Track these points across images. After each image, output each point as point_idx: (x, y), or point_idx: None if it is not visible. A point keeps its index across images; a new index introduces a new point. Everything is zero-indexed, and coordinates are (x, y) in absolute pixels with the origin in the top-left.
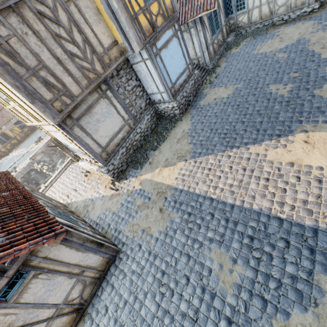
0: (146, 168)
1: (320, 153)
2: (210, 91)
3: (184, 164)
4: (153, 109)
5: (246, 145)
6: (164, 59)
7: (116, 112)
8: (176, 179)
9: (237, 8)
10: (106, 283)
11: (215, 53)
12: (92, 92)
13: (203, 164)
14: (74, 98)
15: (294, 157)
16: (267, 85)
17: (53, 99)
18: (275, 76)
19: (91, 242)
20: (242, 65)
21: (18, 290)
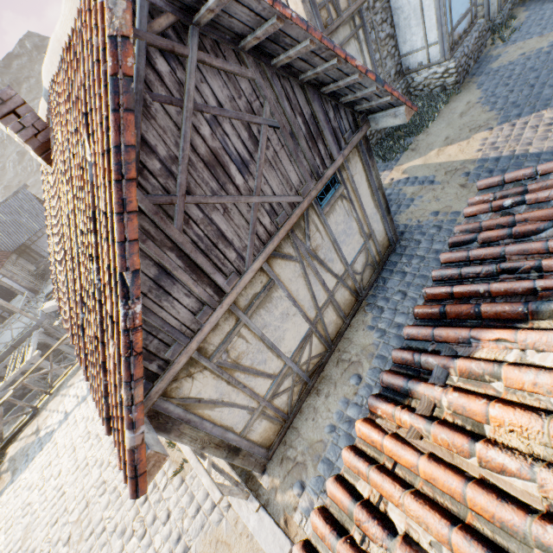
0: (407, 156)
1: None
2: (506, 50)
3: (488, 133)
4: (404, 82)
5: None
6: None
7: None
8: (479, 151)
9: None
10: (388, 273)
11: (505, 0)
12: (344, 24)
13: (531, 123)
14: (339, 13)
15: None
16: None
17: (322, 5)
18: None
19: (382, 195)
20: None
21: (330, 202)
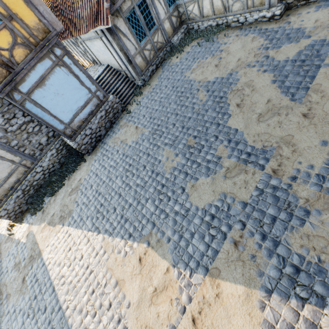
0: (38, 217)
1: (139, 283)
2: (124, 126)
3: (59, 230)
4: (59, 142)
5: (105, 233)
6: (41, 101)
7: None
8: (47, 246)
9: None
10: None
11: (148, 63)
12: None
13: (69, 238)
14: None
15: (122, 275)
16: (164, 146)
17: None
18: (177, 134)
19: None
20: (166, 93)
21: None
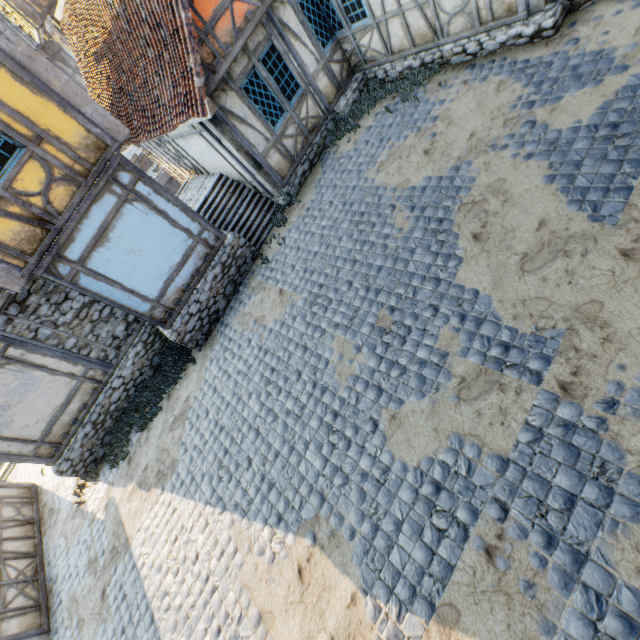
0: (122, 472)
1: (301, 623)
2: (258, 289)
3: (157, 499)
4: (147, 329)
5: (234, 510)
6: (105, 269)
7: (47, 373)
8: (138, 531)
9: (348, 15)
10: None
11: (294, 161)
12: None
13: (174, 517)
14: None
15: (269, 603)
16: (334, 330)
17: None
18: (356, 304)
19: None
20: (333, 217)
21: None
